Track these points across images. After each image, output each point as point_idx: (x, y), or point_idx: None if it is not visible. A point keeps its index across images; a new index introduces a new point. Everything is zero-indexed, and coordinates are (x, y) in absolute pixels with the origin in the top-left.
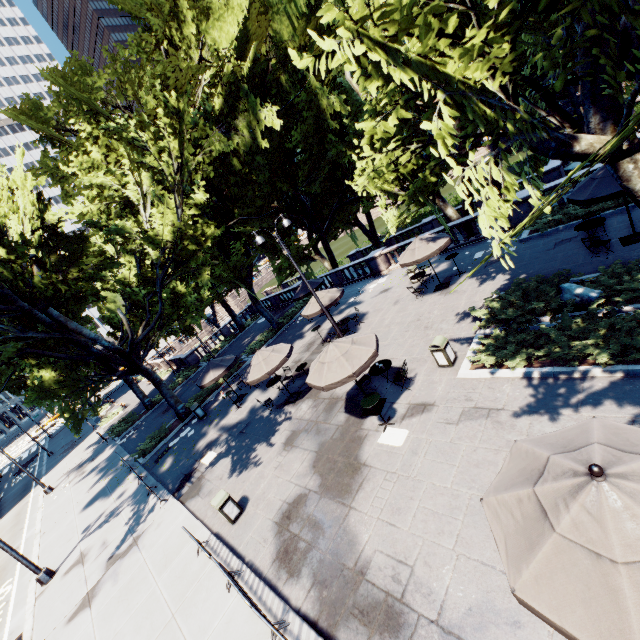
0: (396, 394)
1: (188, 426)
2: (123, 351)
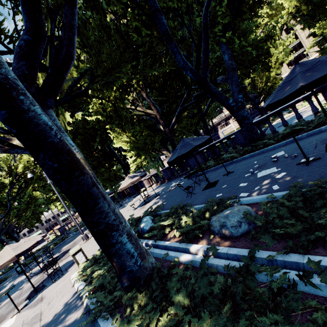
0: (51, 284)
1: (13, 278)
2: None
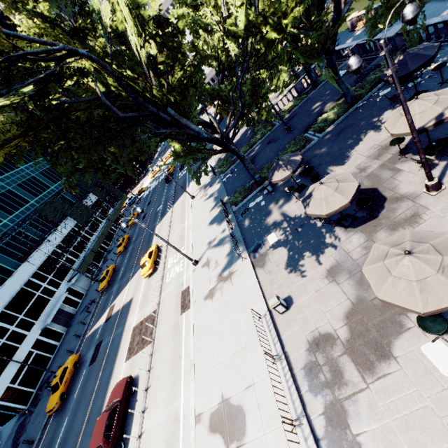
0: None
1: (261, 194)
2: (217, 140)
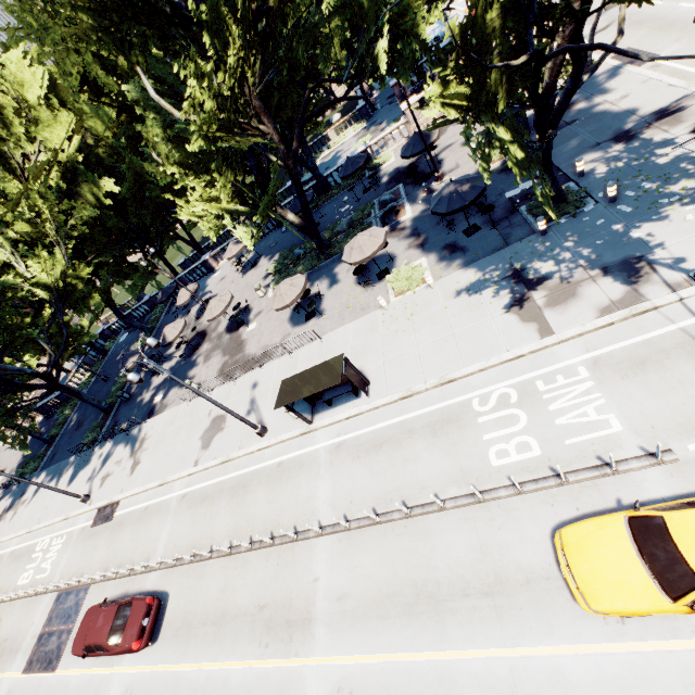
0: (248, 315)
1: (121, 409)
2: (44, 374)
